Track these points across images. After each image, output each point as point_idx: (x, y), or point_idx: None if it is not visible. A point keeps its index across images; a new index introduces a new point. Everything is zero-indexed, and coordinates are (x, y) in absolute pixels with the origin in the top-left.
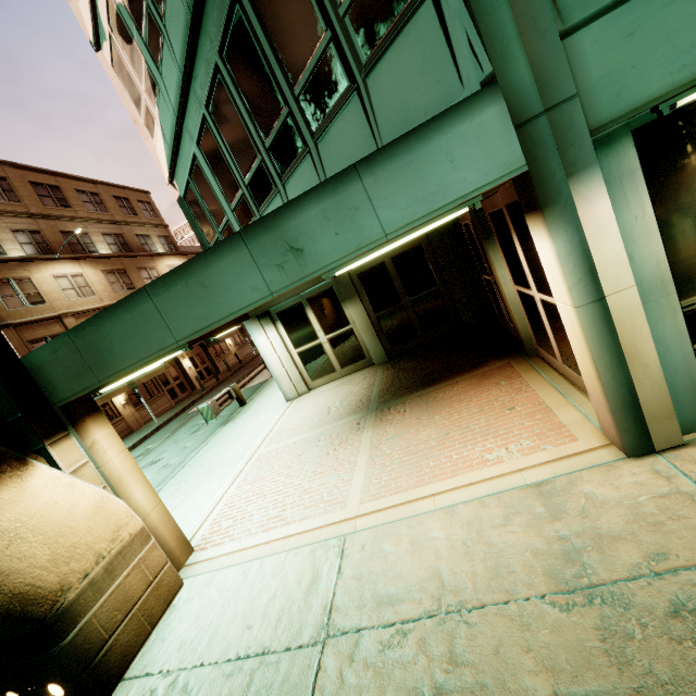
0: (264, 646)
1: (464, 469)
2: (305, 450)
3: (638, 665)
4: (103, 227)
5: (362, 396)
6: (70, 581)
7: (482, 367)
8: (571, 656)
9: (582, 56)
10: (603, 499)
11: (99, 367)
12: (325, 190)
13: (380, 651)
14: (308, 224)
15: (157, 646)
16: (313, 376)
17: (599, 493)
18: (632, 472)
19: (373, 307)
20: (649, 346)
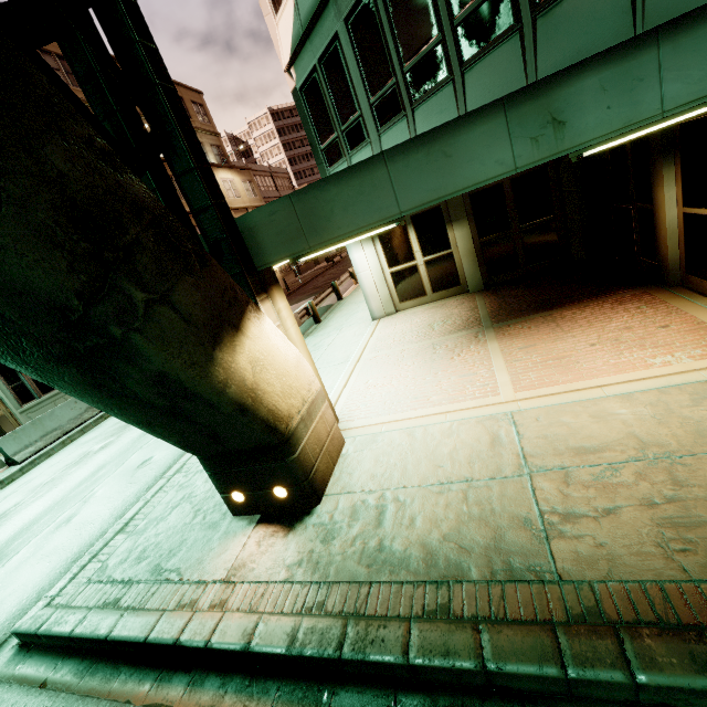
0: (465, 477)
1: (628, 369)
2: (421, 356)
3: None
4: None
5: (468, 316)
6: (292, 412)
7: (611, 294)
8: None
9: None
10: None
11: (313, 233)
12: (613, 57)
13: (594, 480)
14: (580, 94)
15: (346, 477)
16: (402, 298)
17: None
18: None
19: (479, 231)
20: None
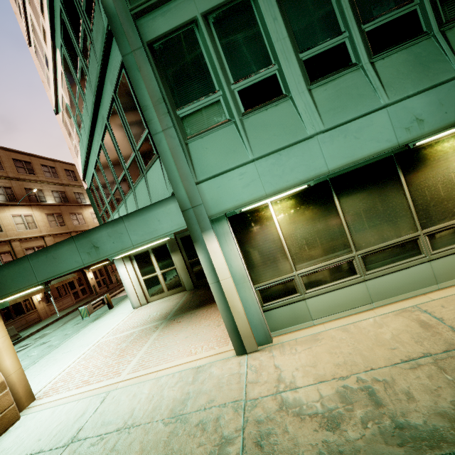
0: (41, 449)
1: (179, 357)
2: (122, 341)
3: (172, 446)
4: (53, 187)
5: (168, 310)
6: None
7: None
8: (154, 444)
9: (203, 191)
10: (214, 375)
11: None
12: (110, 225)
13: (88, 447)
14: (102, 237)
15: None
16: (151, 294)
17: (215, 372)
18: (233, 362)
19: (188, 257)
20: (239, 303)
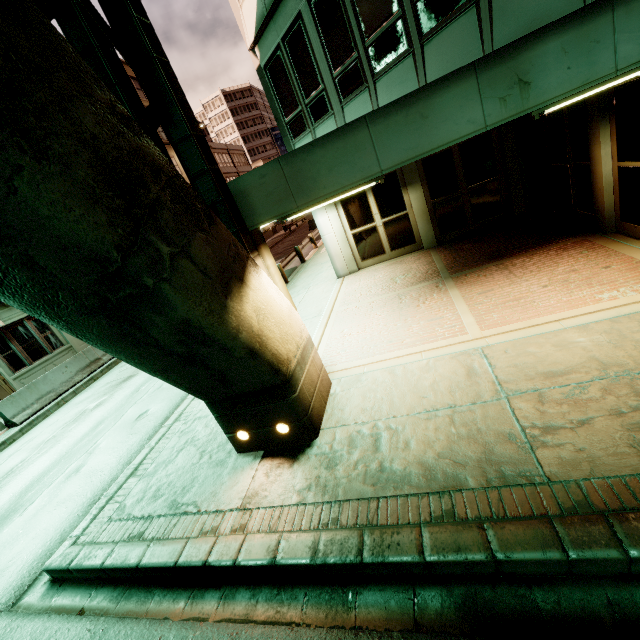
0: (448, 404)
1: (580, 304)
2: (389, 306)
3: None
4: None
5: (426, 270)
6: (290, 356)
7: (554, 243)
8: None
9: None
10: None
11: (301, 193)
12: (573, 21)
13: (565, 397)
14: (544, 57)
15: (338, 413)
16: (364, 257)
17: None
18: None
19: (431, 193)
20: None
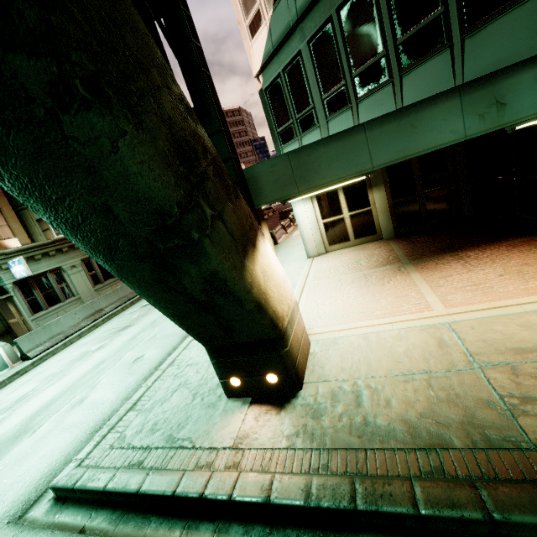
0: (424, 370)
1: None
2: (357, 283)
3: None
4: None
5: (387, 256)
6: (283, 315)
7: (504, 241)
8: None
9: None
10: None
11: (303, 181)
12: None
13: None
14: (519, 84)
15: (319, 369)
16: (331, 242)
17: None
18: None
19: (392, 194)
20: None
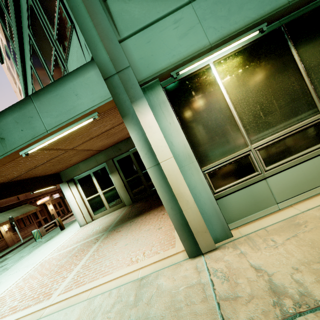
0: None
1: (118, 268)
2: (64, 257)
3: None
4: None
5: (110, 223)
6: None
7: (163, 205)
8: None
9: (129, 50)
10: (164, 289)
11: None
12: (16, 108)
13: None
14: (7, 125)
15: None
16: (95, 212)
17: (165, 284)
18: (186, 268)
19: (125, 176)
20: (186, 190)
